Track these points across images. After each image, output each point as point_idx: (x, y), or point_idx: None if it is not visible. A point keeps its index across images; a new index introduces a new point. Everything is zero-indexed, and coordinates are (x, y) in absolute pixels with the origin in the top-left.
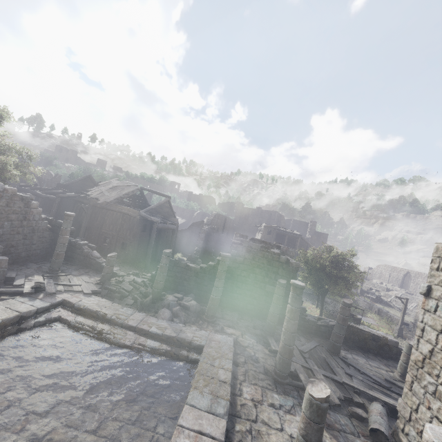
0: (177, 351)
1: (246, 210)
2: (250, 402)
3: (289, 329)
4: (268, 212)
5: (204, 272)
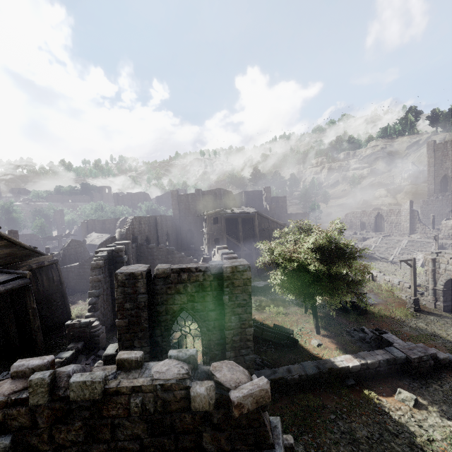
0: None
1: (184, 198)
2: None
3: None
4: (211, 192)
5: None
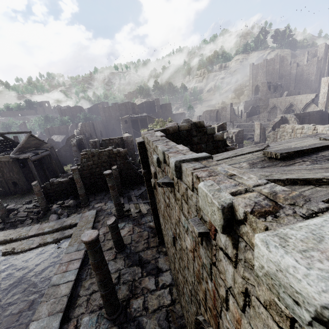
0: (66, 232)
1: (107, 109)
2: (102, 235)
3: (113, 195)
4: (123, 104)
5: (72, 180)
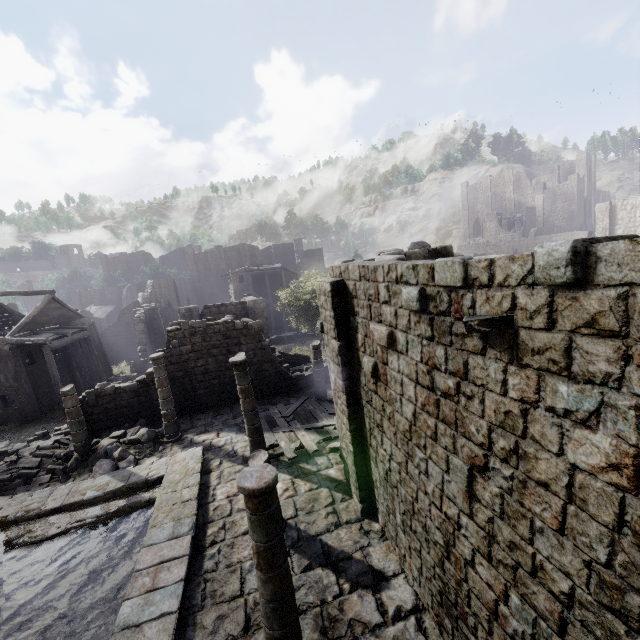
0: (134, 499)
1: (203, 257)
2: (224, 501)
3: (246, 409)
4: (234, 248)
5: (145, 385)
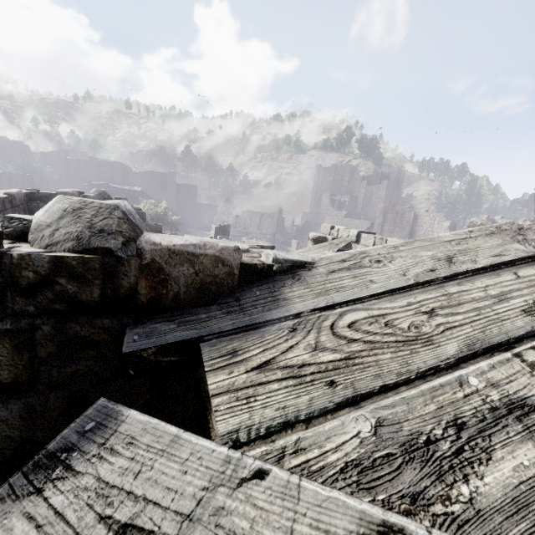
0: None
1: (75, 164)
2: None
3: None
4: (108, 164)
5: None
